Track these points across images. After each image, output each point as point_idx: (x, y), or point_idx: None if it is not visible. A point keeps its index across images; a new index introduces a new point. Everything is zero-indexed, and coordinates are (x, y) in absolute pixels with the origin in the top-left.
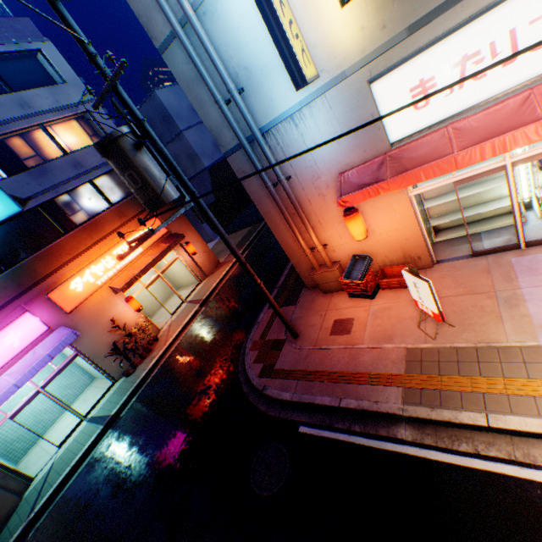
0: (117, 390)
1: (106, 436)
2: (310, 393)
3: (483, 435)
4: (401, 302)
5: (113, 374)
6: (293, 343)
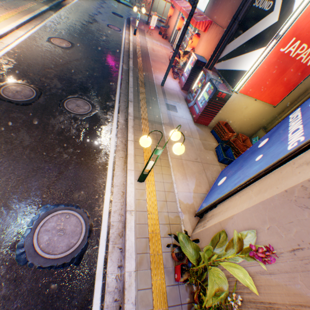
0: (127, 3)
1: (115, 2)
2: (132, 21)
3: (129, 29)
4: (157, 36)
5: (131, 0)
6: (145, 24)
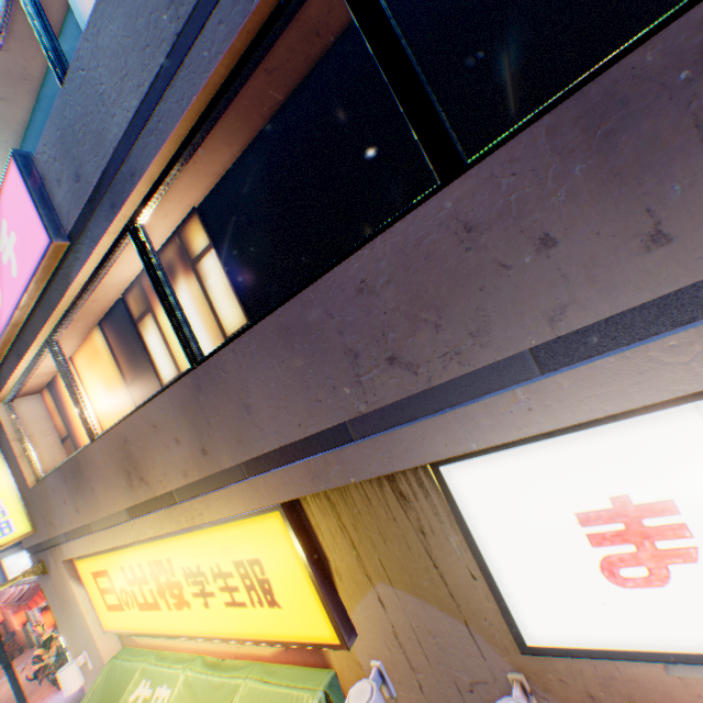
0: None
1: None
2: None
3: None
4: None
5: None
6: None
